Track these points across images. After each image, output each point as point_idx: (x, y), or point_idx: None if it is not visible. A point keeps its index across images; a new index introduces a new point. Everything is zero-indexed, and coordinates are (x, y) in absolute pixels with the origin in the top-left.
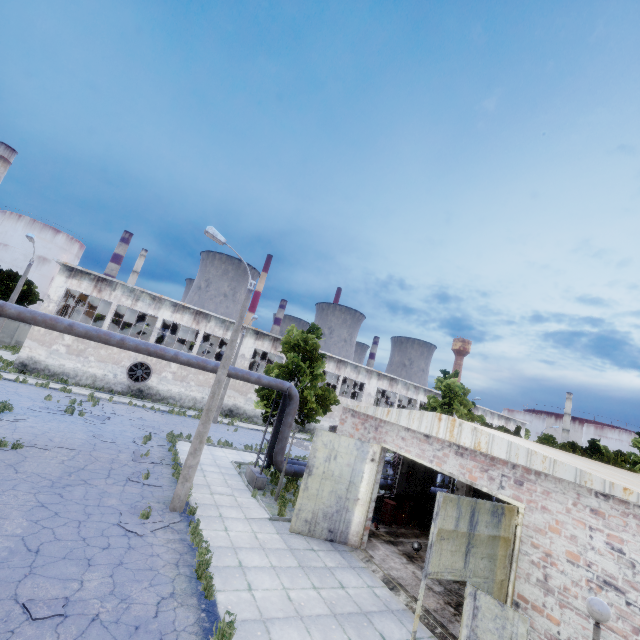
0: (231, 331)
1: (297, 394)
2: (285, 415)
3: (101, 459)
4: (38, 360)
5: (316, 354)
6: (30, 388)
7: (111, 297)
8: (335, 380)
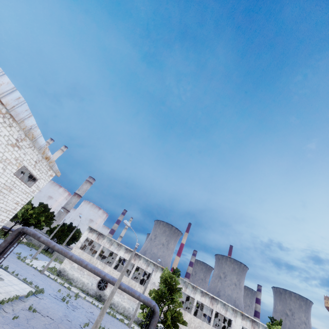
0: (150, 266)
1: (158, 311)
2: (150, 324)
3: (60, 328)
4: (66, 270)
5: (174, 287)
6: (56, 284)
7: (102, 242)
8: (218, 314)
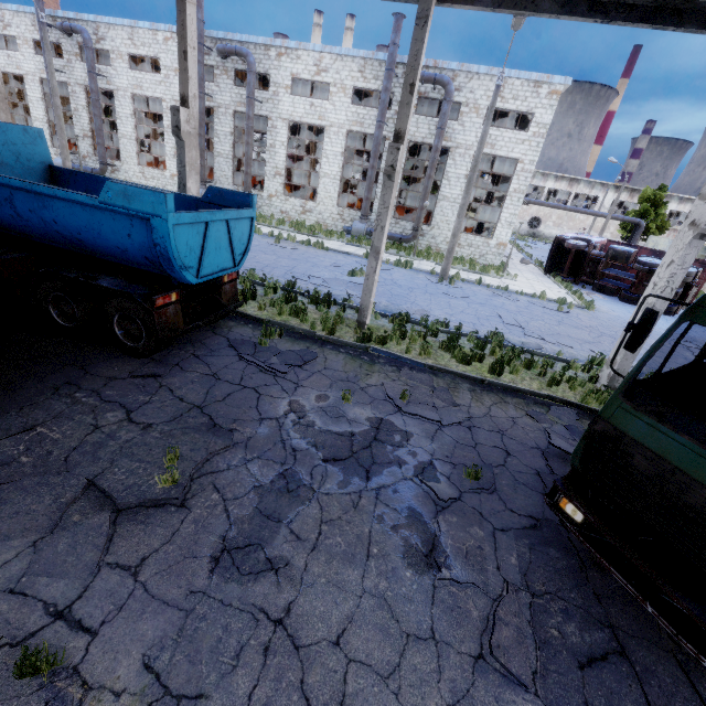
0: (595, 189)
1: (643, 225)
2: (635, 235)
3: None
4: None
5: (660, 203)
6: None
7: None
8: None
